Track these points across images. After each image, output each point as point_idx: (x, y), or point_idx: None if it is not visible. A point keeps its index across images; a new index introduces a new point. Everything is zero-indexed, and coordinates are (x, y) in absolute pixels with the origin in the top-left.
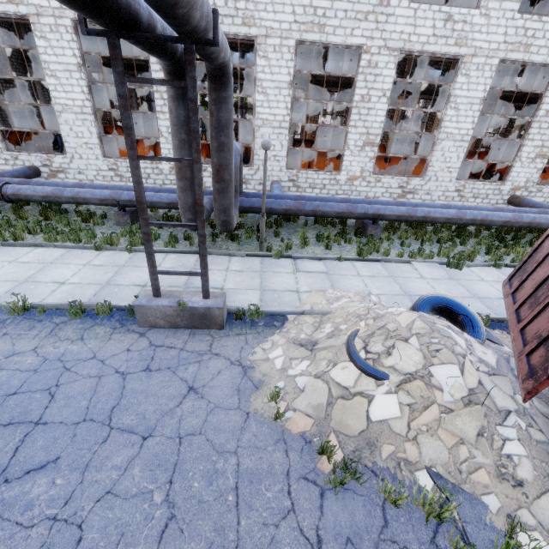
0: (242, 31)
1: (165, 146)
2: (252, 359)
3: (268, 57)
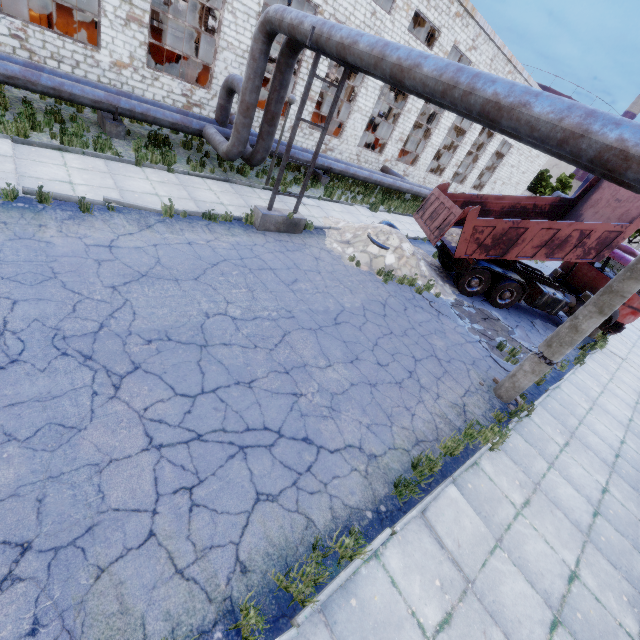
0: None
1: (109, 31)
2: (329, 247)
3: None
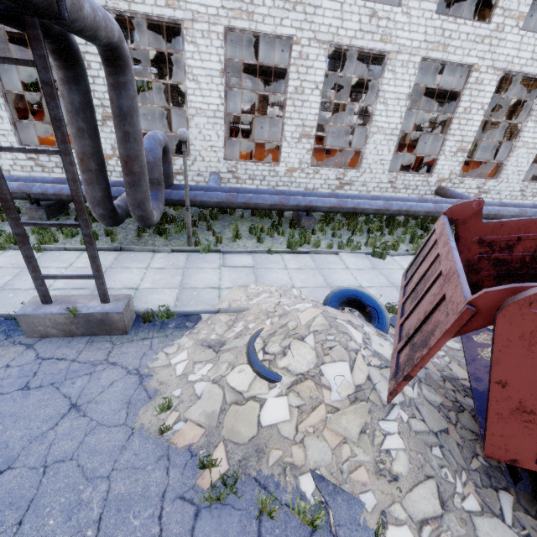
0: (166, 13)
1: None
2: (151, 367)
3: (197, 42)
